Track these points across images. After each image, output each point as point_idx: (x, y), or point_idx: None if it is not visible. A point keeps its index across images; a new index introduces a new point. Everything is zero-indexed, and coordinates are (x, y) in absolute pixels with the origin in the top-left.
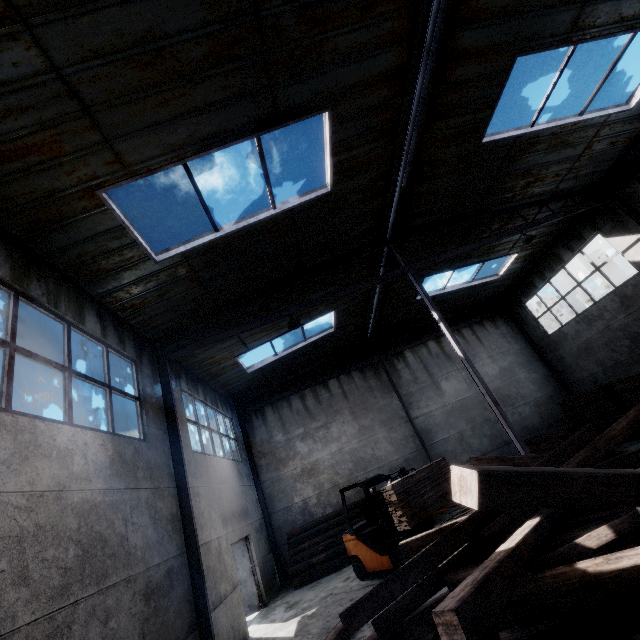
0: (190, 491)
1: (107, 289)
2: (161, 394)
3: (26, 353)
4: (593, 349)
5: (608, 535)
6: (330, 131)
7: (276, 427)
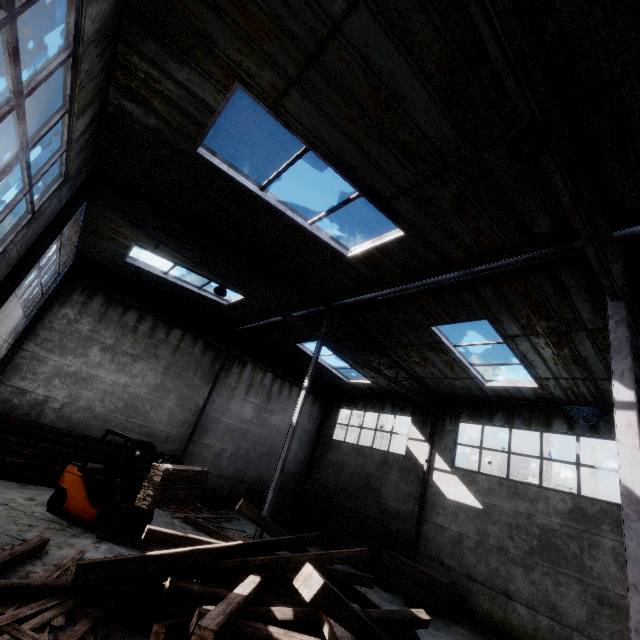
0: None
1: (127, 110)
2: (50, 220)
3: (21, 114)
4: (344, 469)
5: (290, 615)
6: (392, 240)
7: (91, 318)
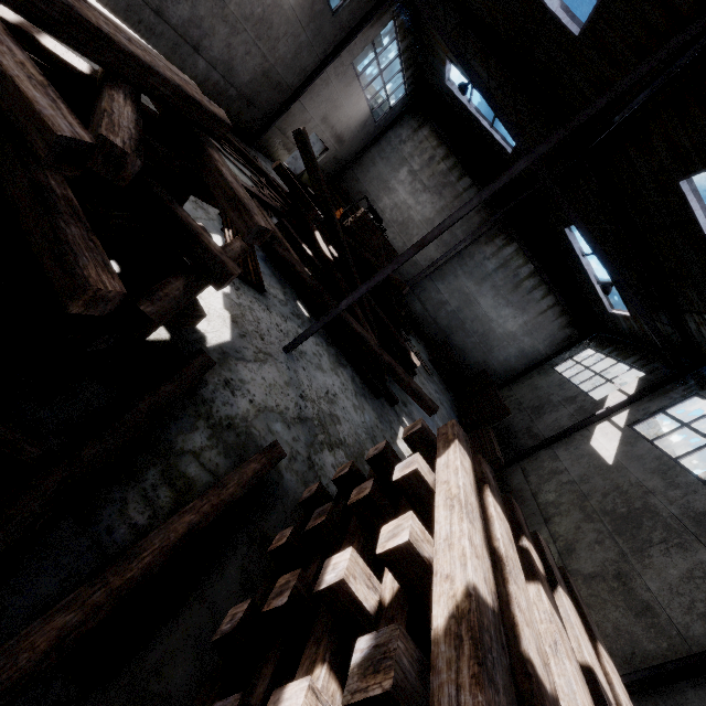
0: (325, 76)
1: None
2: (375, 2)
3: None
4: (535, 391)
5: (336, 255)
6: None
7: (414, 143)
